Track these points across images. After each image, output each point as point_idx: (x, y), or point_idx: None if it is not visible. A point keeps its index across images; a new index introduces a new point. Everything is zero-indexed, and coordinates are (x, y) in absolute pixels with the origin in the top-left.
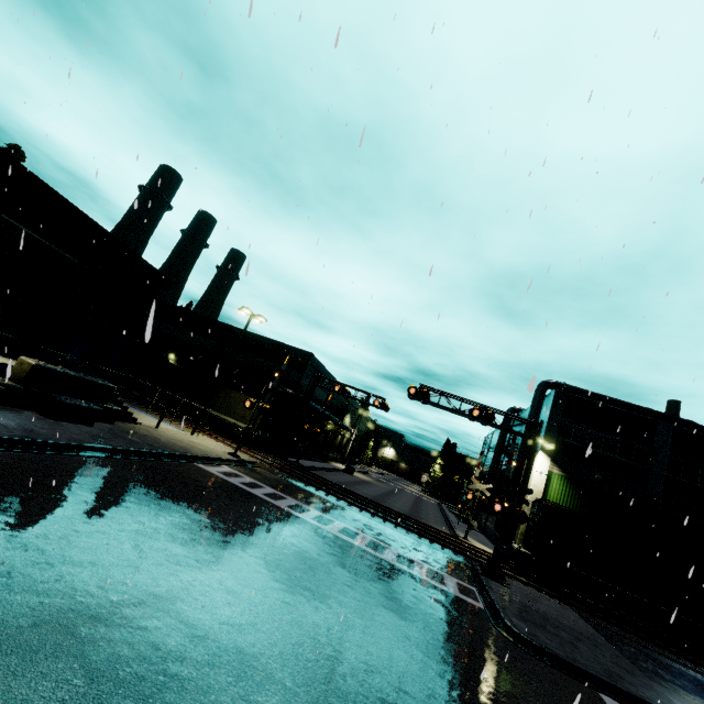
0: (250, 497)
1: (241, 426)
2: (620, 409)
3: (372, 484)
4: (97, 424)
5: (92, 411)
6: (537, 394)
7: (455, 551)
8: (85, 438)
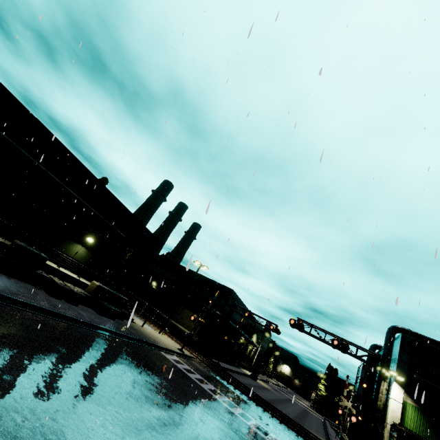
0: (187, 377)
1: (187, 332)
2: None
3: (269, 391)
4: (116, 319)
5: (116, 312)
6: (388, 335)
7: None
8: (112, 326)
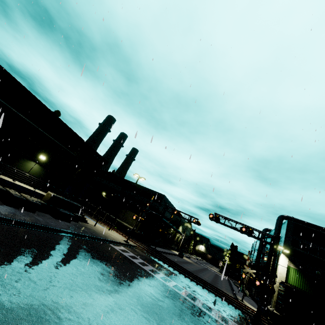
0: (132, 263)
1: (130, 227)
2: None
3: (192, 264)
4: (71, 222)
5: (71, 216)
6: (277, 222)
7: (235, 307)
8: (66, 227)
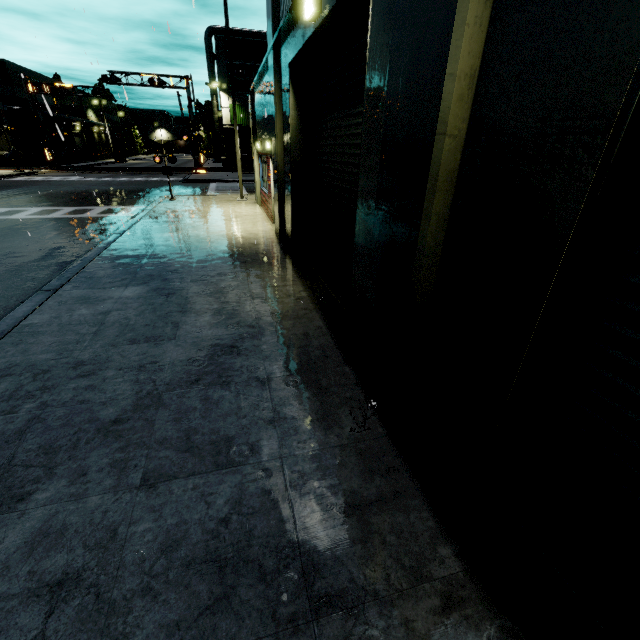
0: (50, 181)
1: (2, 154)
2: (257, 40)
3: (144, 163)
4: None
5: None
6: (206, 43)
7: (184, 171)
8: None
